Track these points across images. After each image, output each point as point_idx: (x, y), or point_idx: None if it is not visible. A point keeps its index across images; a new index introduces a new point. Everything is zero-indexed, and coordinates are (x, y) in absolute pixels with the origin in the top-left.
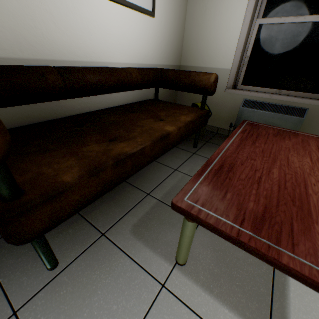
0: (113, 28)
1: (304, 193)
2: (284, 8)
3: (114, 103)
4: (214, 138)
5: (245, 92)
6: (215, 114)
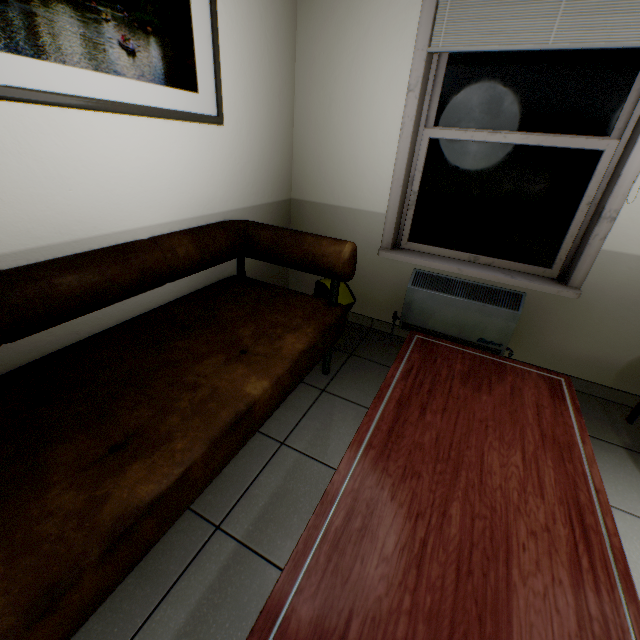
0: (127, 163)
1: (504, 584)
2: (471, 114)
3: (142, 307)
4: (365, 342)
5: (415, 260)
6: (365, 294)
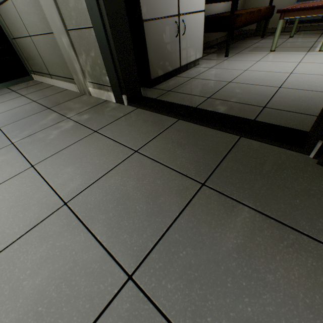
0: None
1: None
2: None
3: (218, 12)
4: (274, 34)
5: None
6: (274, 17)
